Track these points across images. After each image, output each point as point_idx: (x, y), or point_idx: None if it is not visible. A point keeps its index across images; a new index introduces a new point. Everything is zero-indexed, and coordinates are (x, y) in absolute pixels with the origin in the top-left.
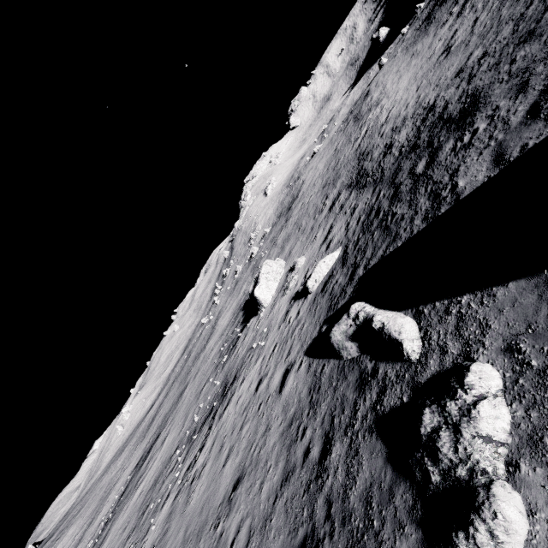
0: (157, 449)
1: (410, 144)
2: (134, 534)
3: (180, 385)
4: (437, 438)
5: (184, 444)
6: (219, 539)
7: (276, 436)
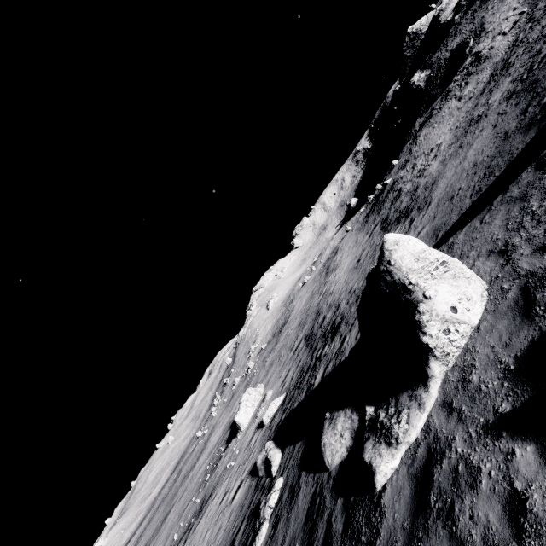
0: None
1: (325, 329)
2: None
3: (165, 508)
4: (261, 509)
5: None
6: None
7: (222, 532)
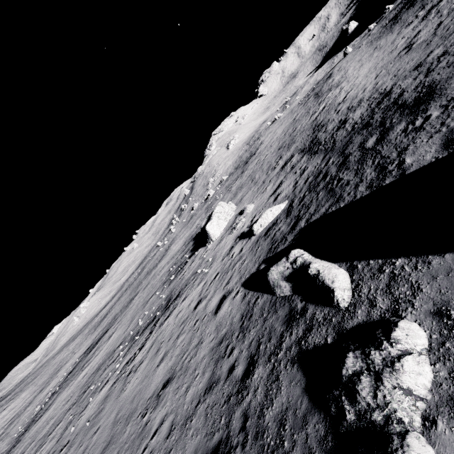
0: (104, 341)
1: (363, 122)
2: (74, 407)
3: (131, 293)
4: (357, 381)
5: (127, 342)
6: (144, 426)
7: (207, 350)
